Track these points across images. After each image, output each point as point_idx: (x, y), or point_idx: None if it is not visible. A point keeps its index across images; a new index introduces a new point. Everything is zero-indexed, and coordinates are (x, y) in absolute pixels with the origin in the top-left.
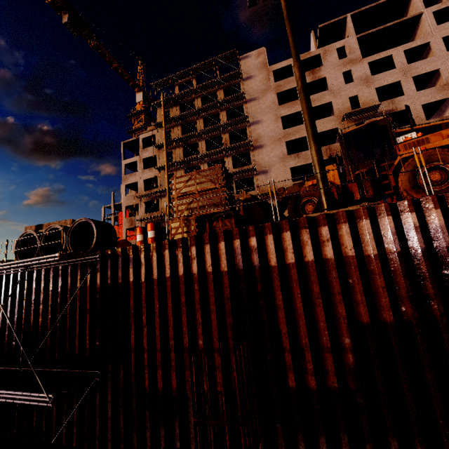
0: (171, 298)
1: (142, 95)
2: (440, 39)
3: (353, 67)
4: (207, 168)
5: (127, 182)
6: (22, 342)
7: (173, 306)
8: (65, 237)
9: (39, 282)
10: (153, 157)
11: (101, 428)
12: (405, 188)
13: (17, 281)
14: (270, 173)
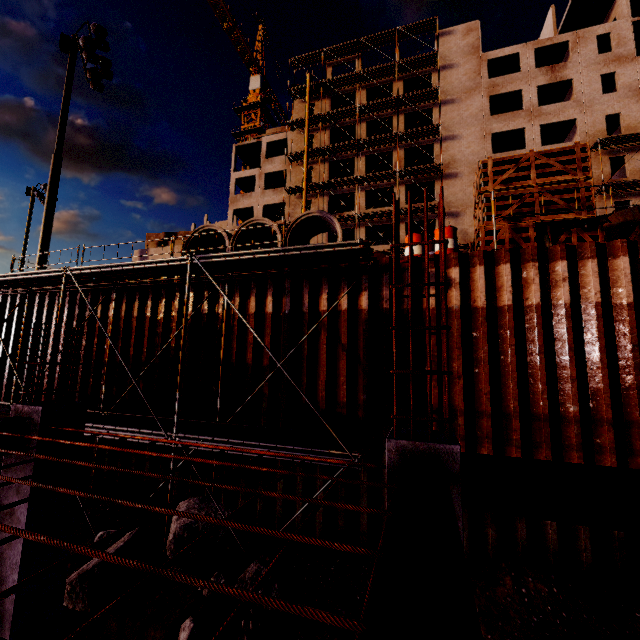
0: (514, 338)
1: (259, 80)
2: None
3: (619, 69)
4: (557, 148)
5: (237, 206)
6: (221, 385)
7: (516, 351)
8: (281, 238)
9: (244, 300)
10: (279, 173)
11: (369, 519)
12: None
13: (199, 296)
14: (463, 217)
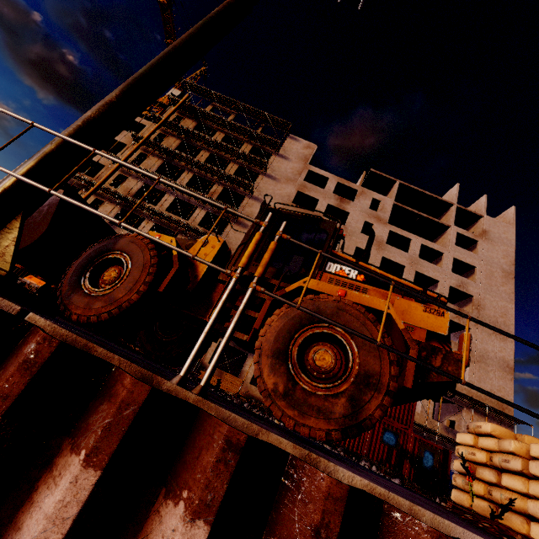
0: None
1: (178, 94)
2: (452, 258)
3: (376, 224)
4: None
5: None
6: None
7: None
8: None
9: None
10: (123, 145)
11: None
12: (264, 345)
13: None
14: None
